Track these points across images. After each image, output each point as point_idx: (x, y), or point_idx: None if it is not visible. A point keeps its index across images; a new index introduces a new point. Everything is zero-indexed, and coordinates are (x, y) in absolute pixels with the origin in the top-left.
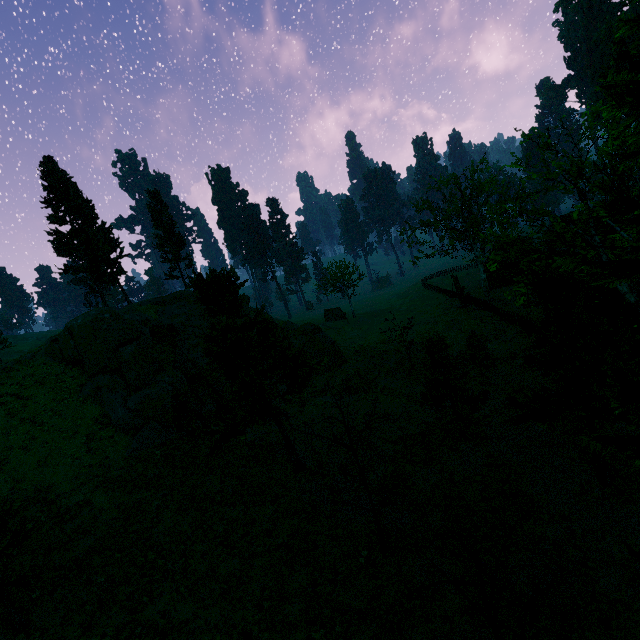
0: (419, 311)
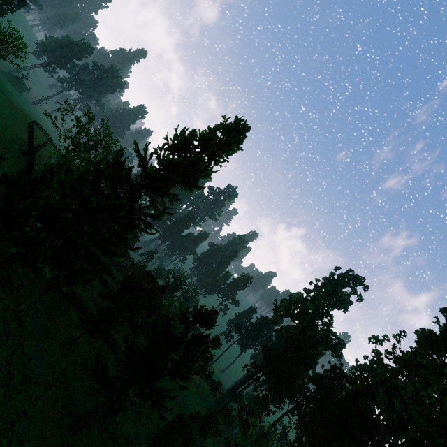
0: (3, 121)
